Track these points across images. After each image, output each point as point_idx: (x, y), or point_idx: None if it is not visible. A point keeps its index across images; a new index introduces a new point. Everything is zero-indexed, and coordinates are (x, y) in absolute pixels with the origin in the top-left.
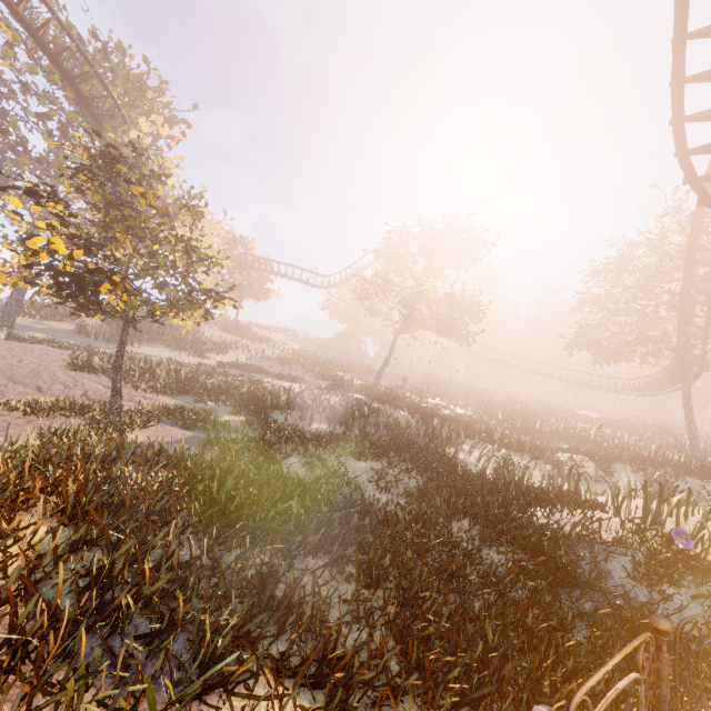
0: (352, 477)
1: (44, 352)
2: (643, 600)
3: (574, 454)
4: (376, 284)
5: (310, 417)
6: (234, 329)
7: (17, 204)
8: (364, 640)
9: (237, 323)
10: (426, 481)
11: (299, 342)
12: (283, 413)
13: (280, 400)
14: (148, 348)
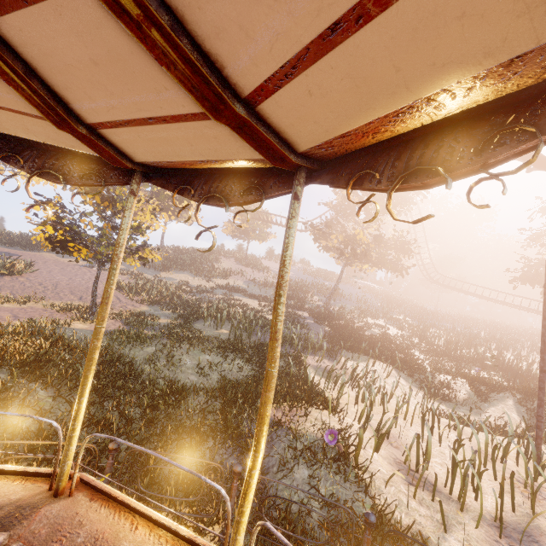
0: (187, 363)
1: None
2: (274, 470)
3: (460, 378)
4: (319, 230)
5: (217, 325)
6: (244, 261)
7: (37, 210)
8: (16, 423)
9: (246, 257)
10: (246, 374)
11: (294, 271)
12: (211, 321)
13: (213, 312)
14: (177, 274)
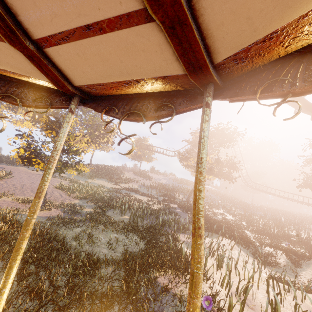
0: (101, 240)
1: (57, 181)
2: None
3: (278, 250)
4: (183, 155)
5: (121, 212)
6: (138, 173)
7: (16, 139)
8: None
9: (139, 171)
10: (141, 248)
11: (167, 179)
12: (118, 210)
13: (119, 204)
14: (98, 180)
